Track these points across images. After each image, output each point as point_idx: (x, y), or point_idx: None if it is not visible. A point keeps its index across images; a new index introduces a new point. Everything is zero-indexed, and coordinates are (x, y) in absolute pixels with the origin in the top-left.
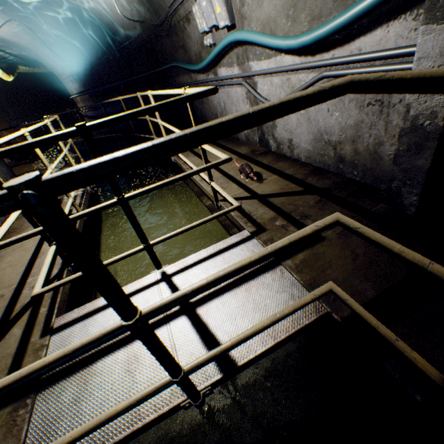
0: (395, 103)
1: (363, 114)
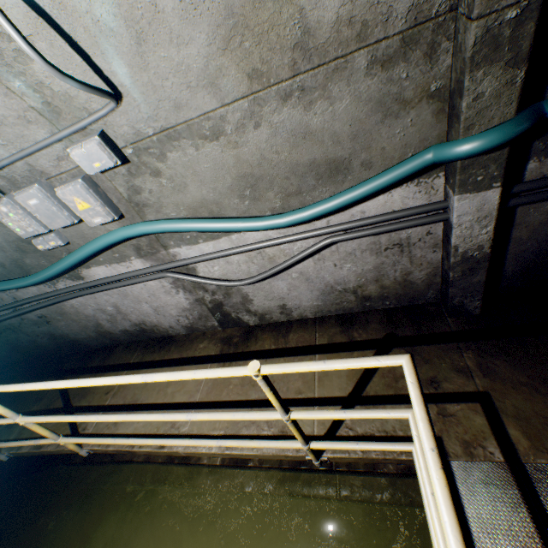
0: (414, 242)
1: (382, 257)
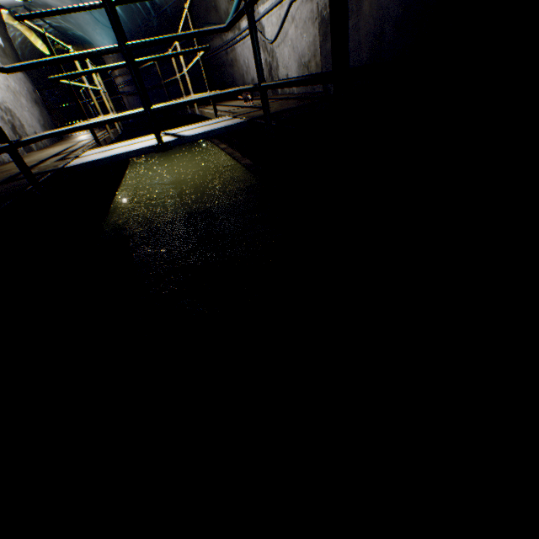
0: None
1: (315, 29)
